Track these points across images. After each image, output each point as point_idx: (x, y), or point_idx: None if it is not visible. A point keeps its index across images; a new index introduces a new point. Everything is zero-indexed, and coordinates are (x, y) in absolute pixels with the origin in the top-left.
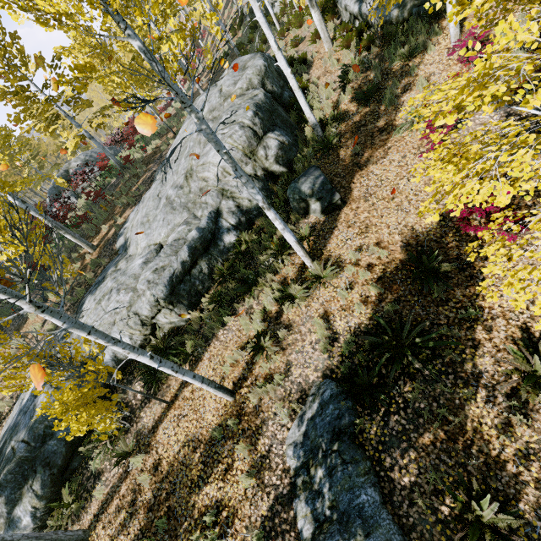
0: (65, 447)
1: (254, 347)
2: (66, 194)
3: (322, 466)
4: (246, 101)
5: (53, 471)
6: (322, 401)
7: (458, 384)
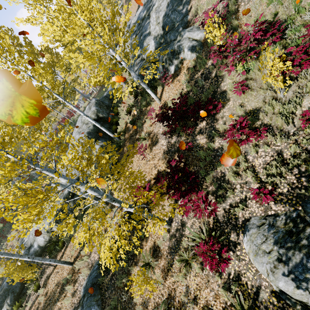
0: (20, 284)
1: (81, 243)
2: (41, 153)
3: (86, 296)
4: (87, 129)
5: (15, 294)
6: (94, 269)
7: (133, 264)
